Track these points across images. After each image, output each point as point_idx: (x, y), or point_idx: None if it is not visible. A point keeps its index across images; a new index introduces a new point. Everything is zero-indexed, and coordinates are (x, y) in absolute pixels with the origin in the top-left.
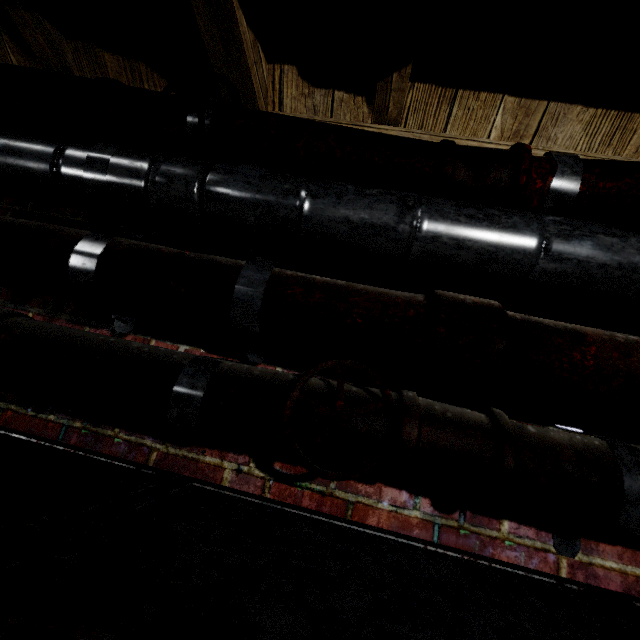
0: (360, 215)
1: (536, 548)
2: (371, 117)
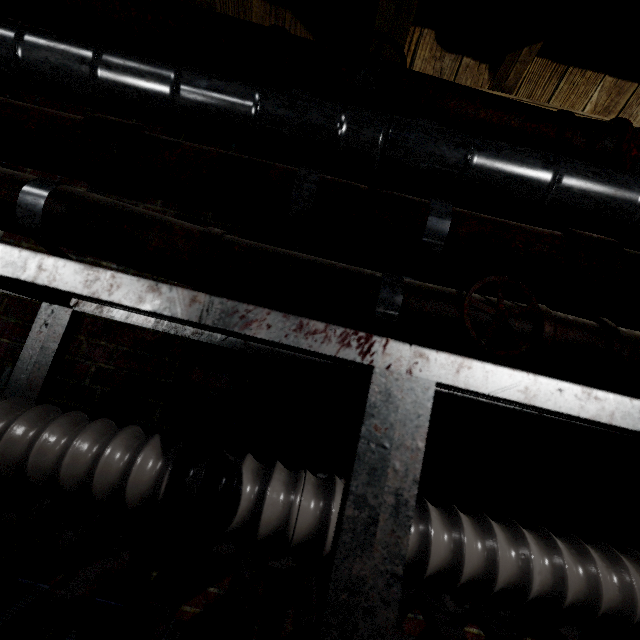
0: (514, 167)
1: None
2: (490, 84)
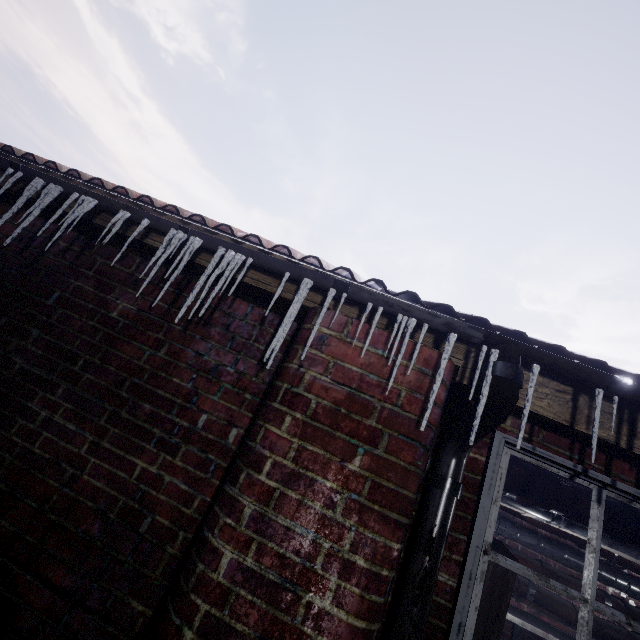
0: None
1: None
2: None
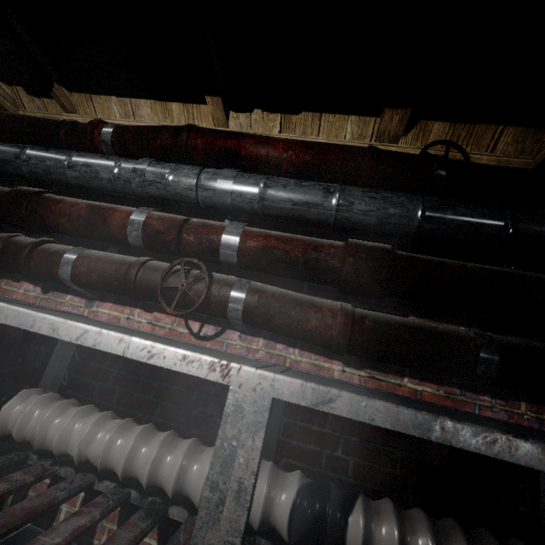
0: (1, 156)
1: (78, 306)
2: (63, 110)
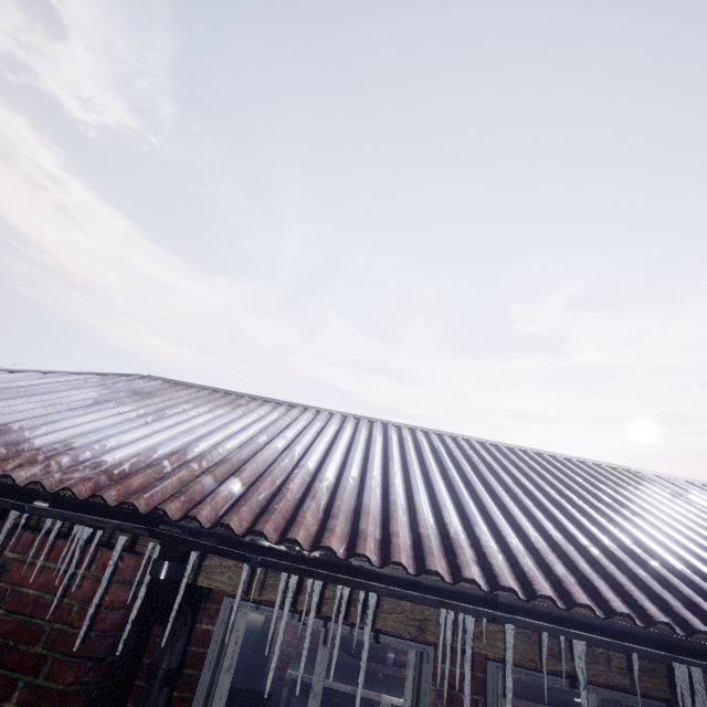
0: None
1: None
2: None
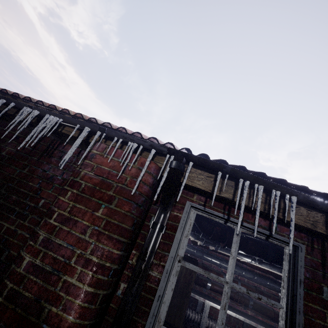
0: None
1: None
2: None
